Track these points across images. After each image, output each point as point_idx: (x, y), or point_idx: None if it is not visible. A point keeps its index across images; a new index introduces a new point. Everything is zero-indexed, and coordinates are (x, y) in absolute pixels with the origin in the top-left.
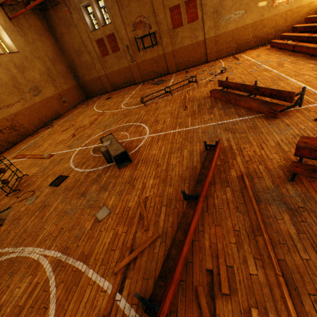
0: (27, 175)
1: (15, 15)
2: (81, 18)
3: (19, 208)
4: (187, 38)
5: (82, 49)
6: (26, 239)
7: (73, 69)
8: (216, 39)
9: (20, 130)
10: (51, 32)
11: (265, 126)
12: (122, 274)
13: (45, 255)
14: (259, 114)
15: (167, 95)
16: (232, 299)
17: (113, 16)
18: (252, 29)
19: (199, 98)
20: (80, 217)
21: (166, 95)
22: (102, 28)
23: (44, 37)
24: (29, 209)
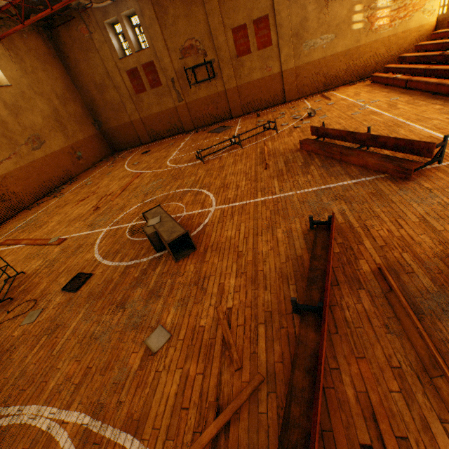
0: (23, 272)
1: (6, 33)
2: (106, 40)
3: (10, 332)
4: (257, 70)
5: (106, 83)
6: (25, 391)
7: (92, 111)
8: (296, 72)
9: (11, 201)
10: (60, 59)
11: (395, 192)
12: None
13: (61, 422)
14: (380, 174)
15: (235, 147)
16: None
17: (152, 37)
18: (345, 59)
19: (284, 151)
20: (120, 347)
21: (233, 148)
22: (136, 54)
23: (50, 66)
24: (29, 333)
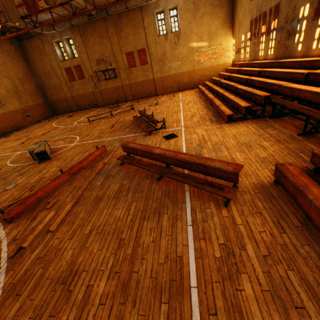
0: None
1: None
2: (53, 50)
3: None
4: (140, 76)
5: (52, 73)
6: None
7: (42, 89)
8: (162, 79)
9: None
10: (24, 57)
11: (140, 139)
12: (2, 209)
13: None
14: (145, 132)
15: (111, 117)
16: (49, 210)
17: (80, 52)
18: (188, 75)
19: (127, 121)
20: None
21: (110, 117)
22: (71, 60)
23: (16, 61)
24: None
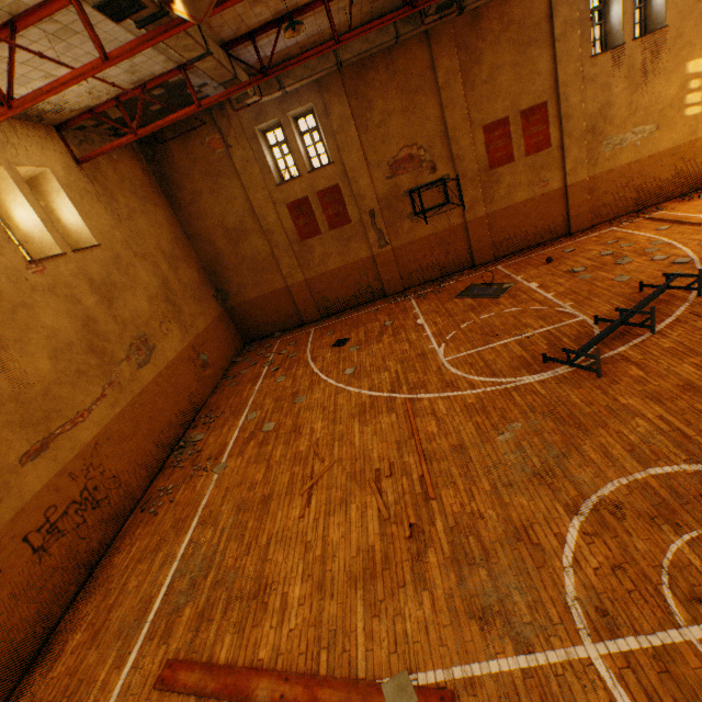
0: None
1: (96, 151)
2: (255, 156)
3: None
4: (522, 187)
5: (247, 225)
6: None
7: (213, 275)
8: (590, 185)
9: (109, 499)
10: (163, 192)
11: None
12: None
13: None
14: None
15: (622, 331)
16: None
17: (341, 147)
18: (671, 160)
19: None
20: None
21: (622, 333)
22: (309, 175)
23: (151, 204)
24: None
